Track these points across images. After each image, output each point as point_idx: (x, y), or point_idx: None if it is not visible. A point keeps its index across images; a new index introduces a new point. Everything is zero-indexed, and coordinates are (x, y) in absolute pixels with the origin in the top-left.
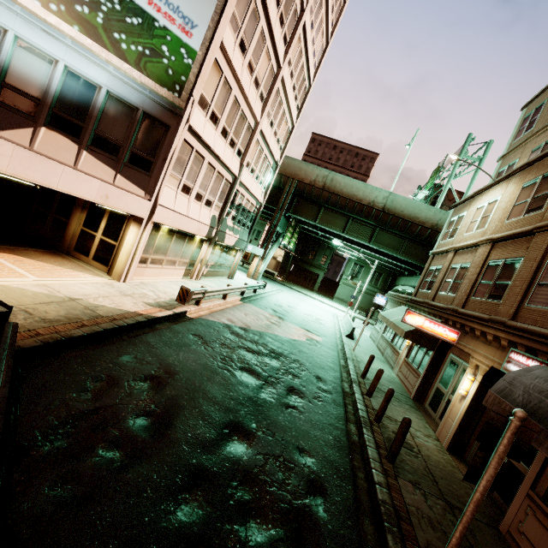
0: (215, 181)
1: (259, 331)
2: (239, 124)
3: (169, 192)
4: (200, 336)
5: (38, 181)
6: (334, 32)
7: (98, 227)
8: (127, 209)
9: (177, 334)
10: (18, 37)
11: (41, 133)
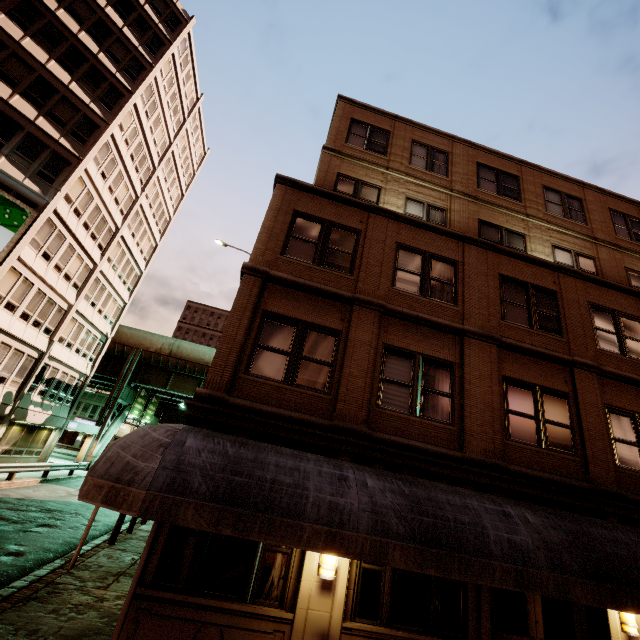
0: (12, 358)
1: (42, 500)
2: (46, 308)
3: None
4: None
5: None
6: (163, 236)
7: None
8: None
9: None
10: None
11: None
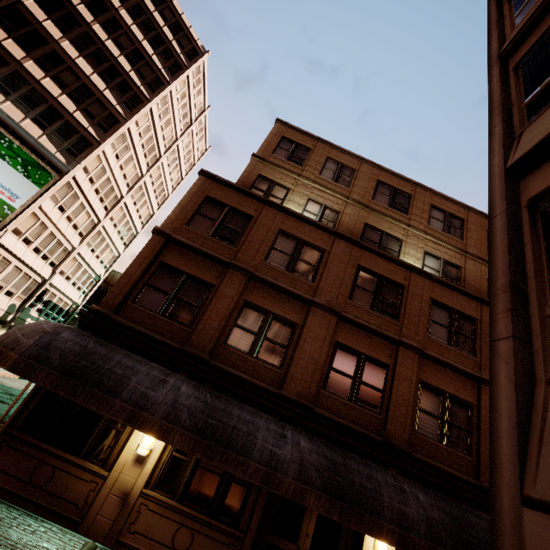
0: (21, 279)
1: (12, 387)
2: (54, 247)
3: None
4: None
5: None
6: (160, 208)
7: None
8: None
9: None
10: None
11: None
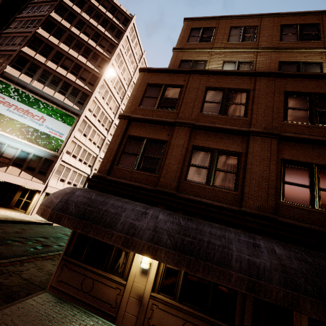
0: (77, 177)
1: None
2: (87, 156)
3: (53, 181)
4: (52, 228)
5: (4, 180)
6: None
7: (25, 196)
8: (34, 187)
9: (43, 226)
10: (9, 144)
11: (10, 167)
